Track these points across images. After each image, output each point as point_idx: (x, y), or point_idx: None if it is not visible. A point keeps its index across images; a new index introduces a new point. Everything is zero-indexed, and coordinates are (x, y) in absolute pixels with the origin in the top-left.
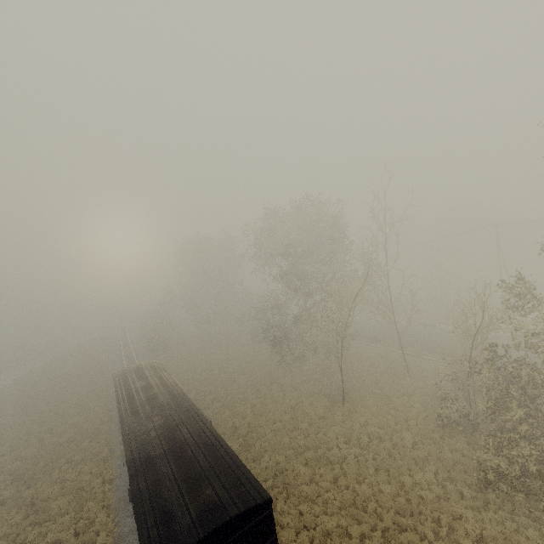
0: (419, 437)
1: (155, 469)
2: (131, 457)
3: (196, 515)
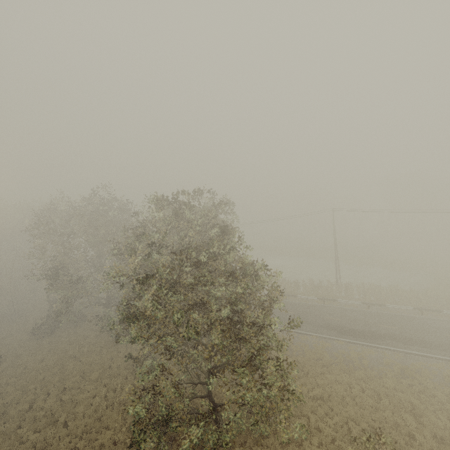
0: (34, 325)
1: None
2: None
3: None
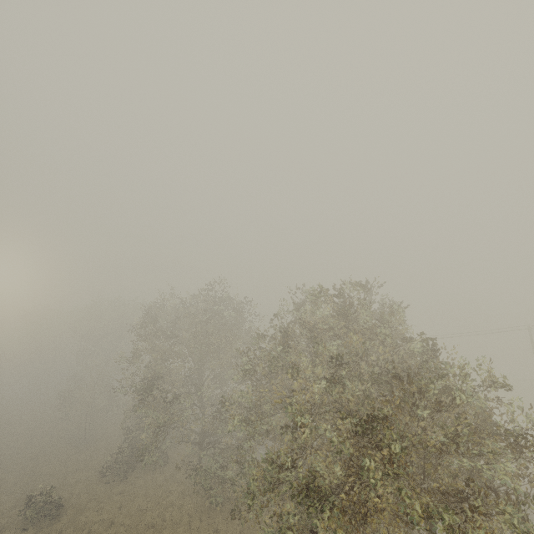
0: (104, 458)
1: None
2: None
3: None
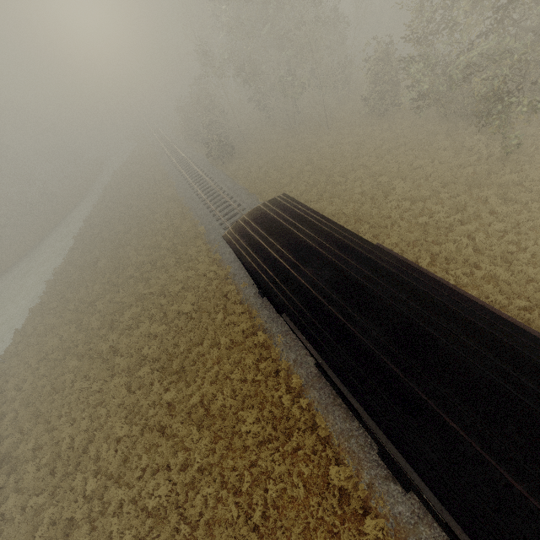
0: None
1: None
2: None
3: None
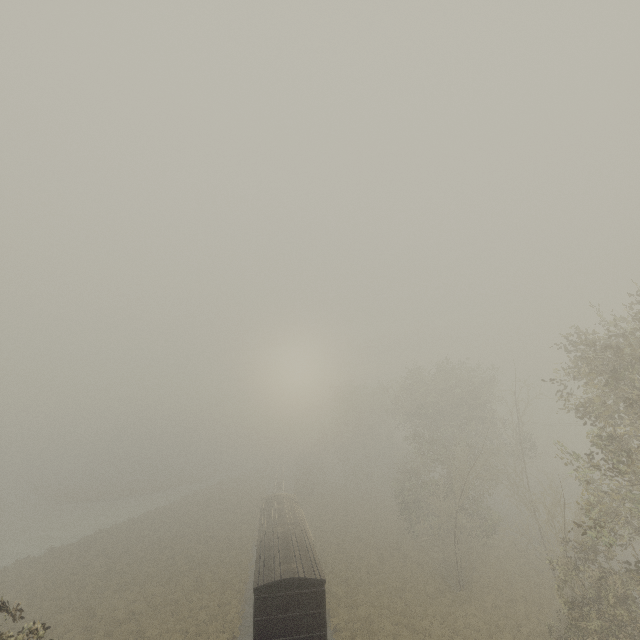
0: None
1: (270, 550)
2: (260, 543)
3: (283, 571)
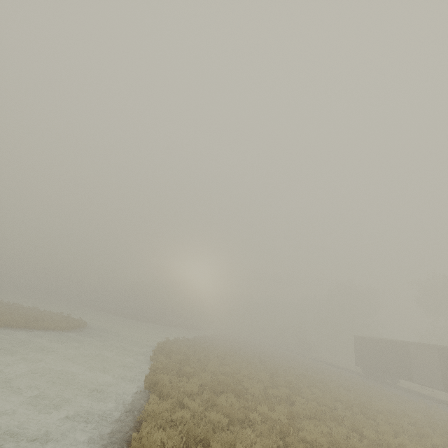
0: None
1: None
2: None
3: None
